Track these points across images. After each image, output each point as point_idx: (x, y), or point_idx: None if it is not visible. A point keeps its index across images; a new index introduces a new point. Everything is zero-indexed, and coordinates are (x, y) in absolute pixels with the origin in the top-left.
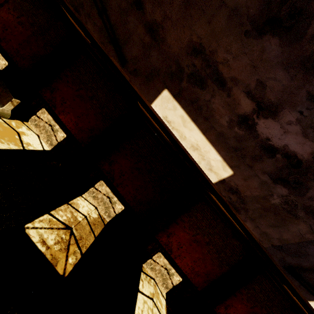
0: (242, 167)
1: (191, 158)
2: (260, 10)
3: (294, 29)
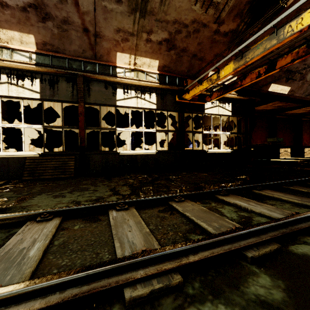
0: None
1: None
2: None
3: None
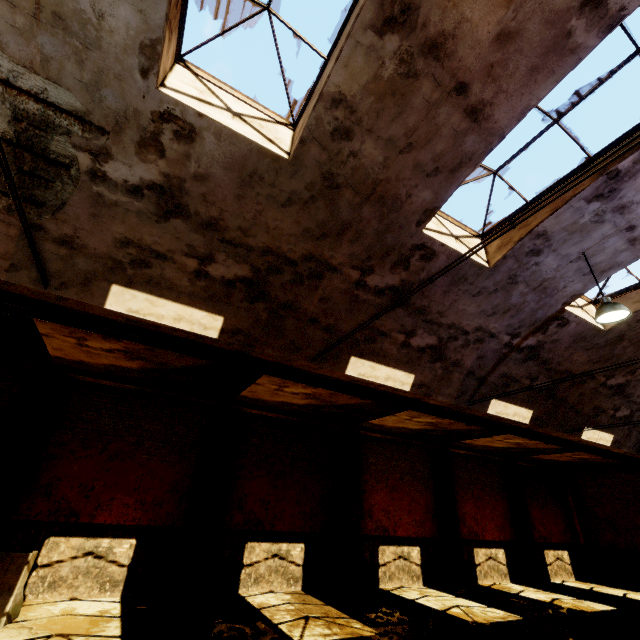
0: (416, 368)
1: (385, 388)
2: (389, 302)
3: (406, 304)
